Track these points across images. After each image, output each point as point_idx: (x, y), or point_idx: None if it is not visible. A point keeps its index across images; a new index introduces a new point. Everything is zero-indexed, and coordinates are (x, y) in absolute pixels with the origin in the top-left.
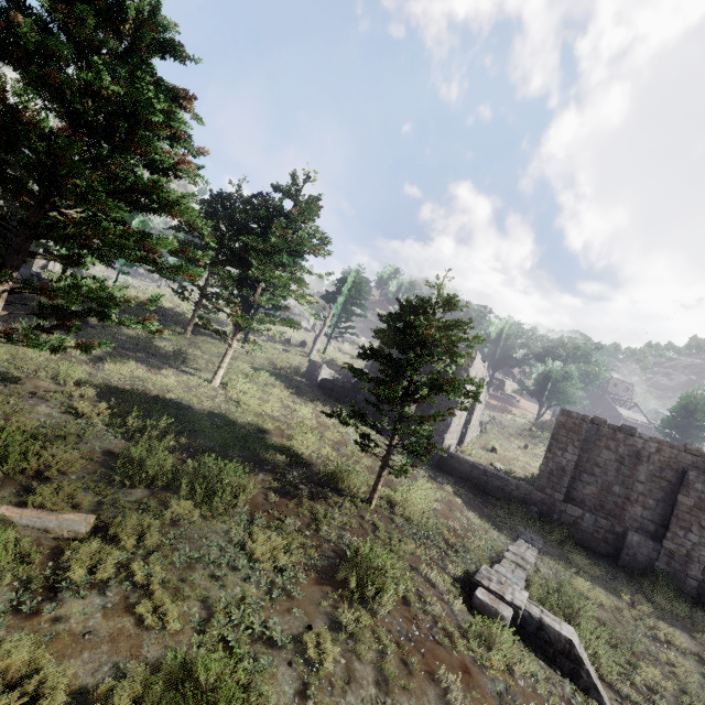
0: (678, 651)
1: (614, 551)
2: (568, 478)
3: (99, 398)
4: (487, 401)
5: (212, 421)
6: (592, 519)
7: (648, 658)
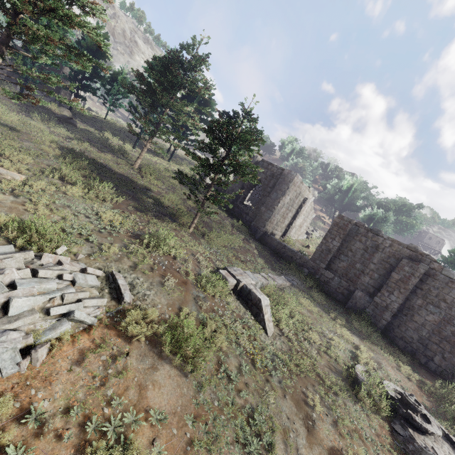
0: (344, 340)
1: (345, 300)
2: (331, 256)
3: (60, 150)
4: (326, 228)
5: (120, 177)
6: (338, 281)
7: (319, 333)
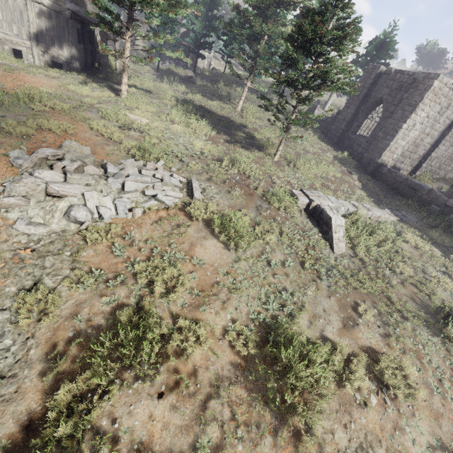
0: None
1: None
2: None
3: (177, 102)
4: None
5: (220, 118)
6: None
7: (415, 268)
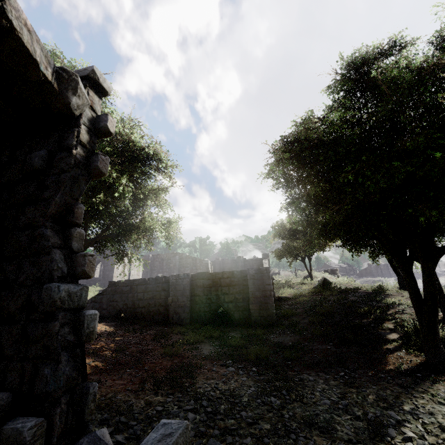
0: None
1: None
2: (149, 273)
3: None
4: None
5: None
6: None
7: None
